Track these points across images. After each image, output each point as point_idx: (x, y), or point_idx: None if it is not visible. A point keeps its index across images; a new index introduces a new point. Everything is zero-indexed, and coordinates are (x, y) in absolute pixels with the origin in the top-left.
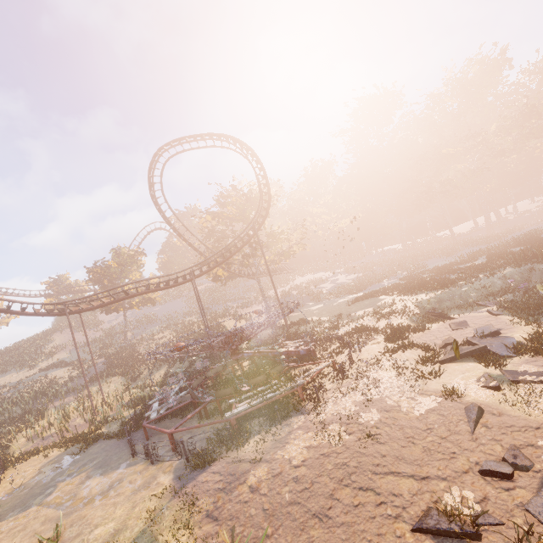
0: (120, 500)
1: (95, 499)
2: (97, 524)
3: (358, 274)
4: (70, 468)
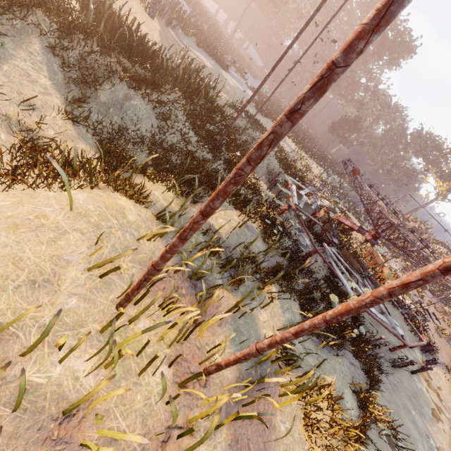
0: (450, 399)
1: (449, 418)
2: None
3: None
4: None
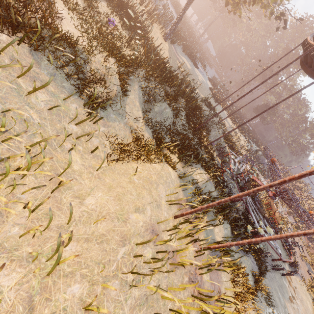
0: (301, 295)
1: (298, 303)
2: (307, 306)
3: (176, 15)
4: (281, 311)
